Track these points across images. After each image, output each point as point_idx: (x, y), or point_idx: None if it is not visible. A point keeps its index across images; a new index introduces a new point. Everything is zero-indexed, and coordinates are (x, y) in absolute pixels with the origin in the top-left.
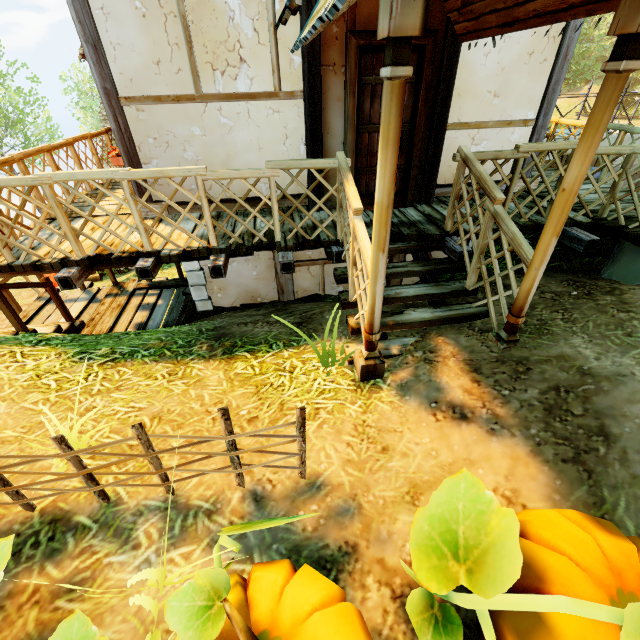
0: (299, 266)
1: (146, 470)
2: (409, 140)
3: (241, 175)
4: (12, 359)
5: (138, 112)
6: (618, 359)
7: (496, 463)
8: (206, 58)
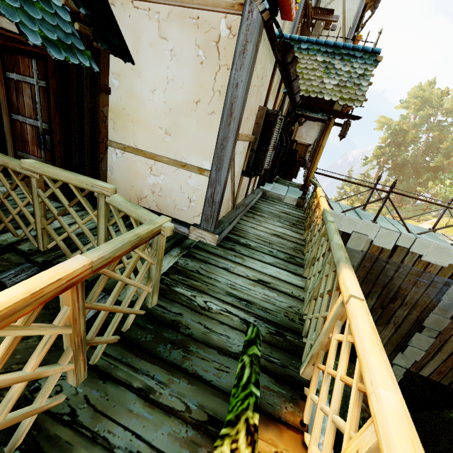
0: None
1: None
2: (52, 140)
3: None
4: None
5: None
6: None
7: None
8: None
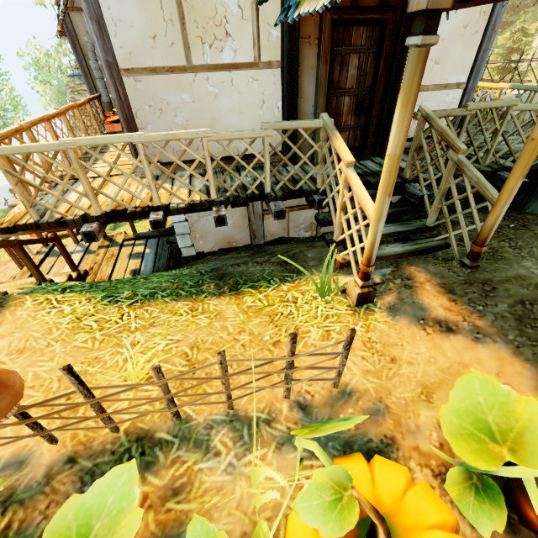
0: (269, 214)
1: (202, 391)
2: (369, 102)
3: (240, 136)
4: (50, 305)
5: (136, 82)
6: None
7: (486, 364)
8: (196, 32)
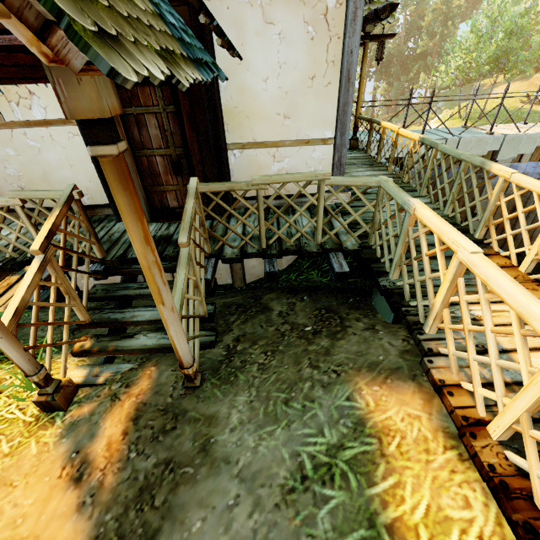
0: None
1: None
2: (188, 162)
3: None
4: None
5: None
6: (246, 435)
7: None
8: None
